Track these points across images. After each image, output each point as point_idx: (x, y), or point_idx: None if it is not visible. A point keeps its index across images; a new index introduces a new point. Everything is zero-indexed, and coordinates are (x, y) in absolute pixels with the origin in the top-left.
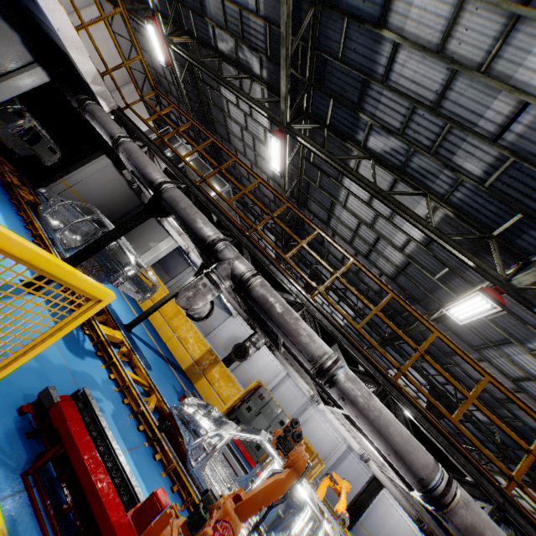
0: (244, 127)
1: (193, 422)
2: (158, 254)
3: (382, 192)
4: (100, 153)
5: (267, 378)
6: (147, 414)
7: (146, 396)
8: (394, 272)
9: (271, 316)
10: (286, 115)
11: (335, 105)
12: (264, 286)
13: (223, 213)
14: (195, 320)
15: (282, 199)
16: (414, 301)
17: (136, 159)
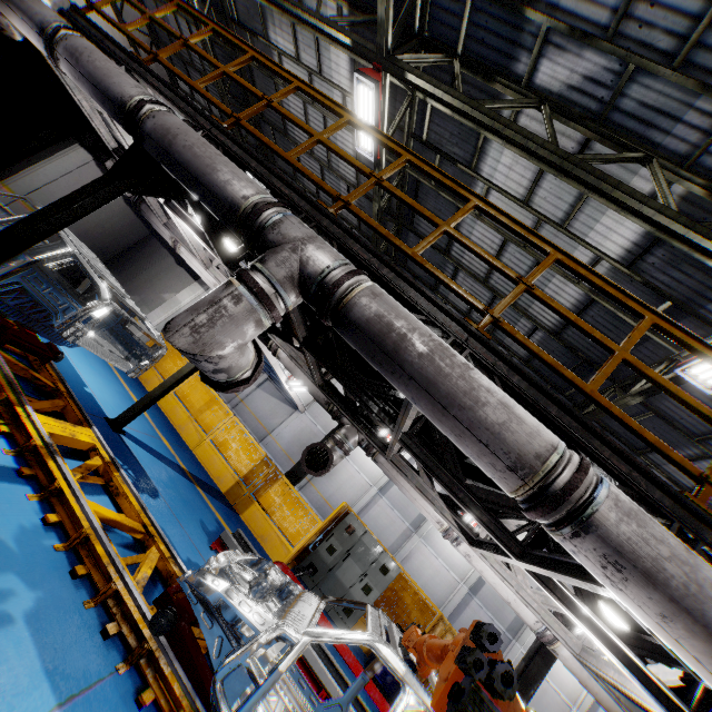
0: (308, 100)
1: (226, 607)
2: (177, 310)
3: (570, 156)
4: (69, 141)
5: (351, 496)
6: (128, 595)
7: (139, 551)
8: (559, 322)
9: (403, 364)
10: (386, 34)
11: (475, 9)
12: (379, 295)
13: (276, 175)
14: (221, 388)
15: (396, 148)
16: (590, 369)
17: (89, 64)
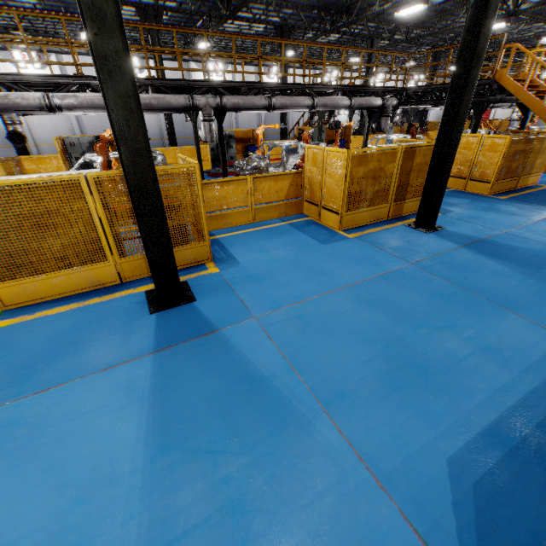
0: None
1: None
2: None
3: None
4: None
5: (66, 127)
6: None
7: None
8: None
9: None
10: None
11: None
12: None
13: None
14: None
15: None
16: None
17: None
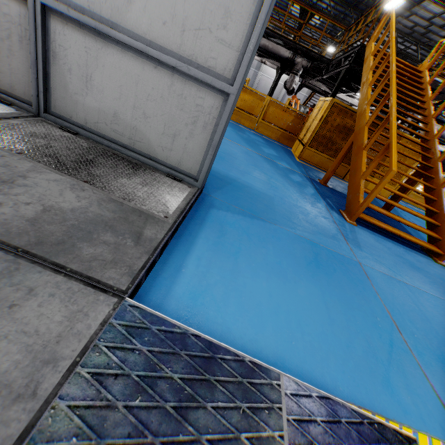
0: None
1: None
2: None
3: None
4: None
5: None
6: None
7: None
8: None
9: None
10: None
11: None
12: None
13: None
14: None
15: None
16: None
17: None
